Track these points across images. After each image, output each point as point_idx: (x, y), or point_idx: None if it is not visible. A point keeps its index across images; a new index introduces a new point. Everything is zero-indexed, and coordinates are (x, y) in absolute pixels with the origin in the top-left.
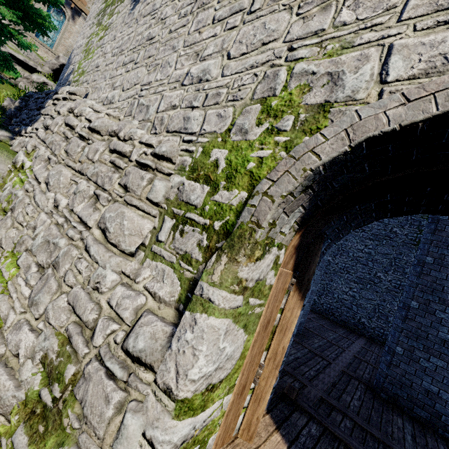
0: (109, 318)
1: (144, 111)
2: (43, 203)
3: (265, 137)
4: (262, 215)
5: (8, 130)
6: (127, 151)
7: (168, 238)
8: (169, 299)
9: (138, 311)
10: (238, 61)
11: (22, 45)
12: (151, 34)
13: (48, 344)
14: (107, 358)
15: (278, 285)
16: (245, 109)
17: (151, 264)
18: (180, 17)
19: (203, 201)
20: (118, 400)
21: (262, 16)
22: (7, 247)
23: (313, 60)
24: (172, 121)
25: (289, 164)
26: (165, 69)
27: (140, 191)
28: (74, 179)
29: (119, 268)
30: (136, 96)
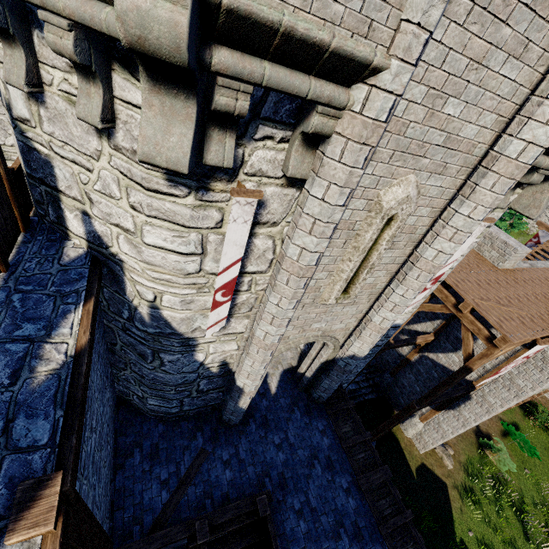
0: None
1: None
2: None
3: None
4: None
5: None
6: None
7: None
8: None
9: None
10: None
11: None
12: None
13: None
14: None
15: None
16: None
17: None
18: None
19: None
20: None
21: None
22: None
23: None
24: None
25: None
26: None
27: None
28: None
29: None
30: None
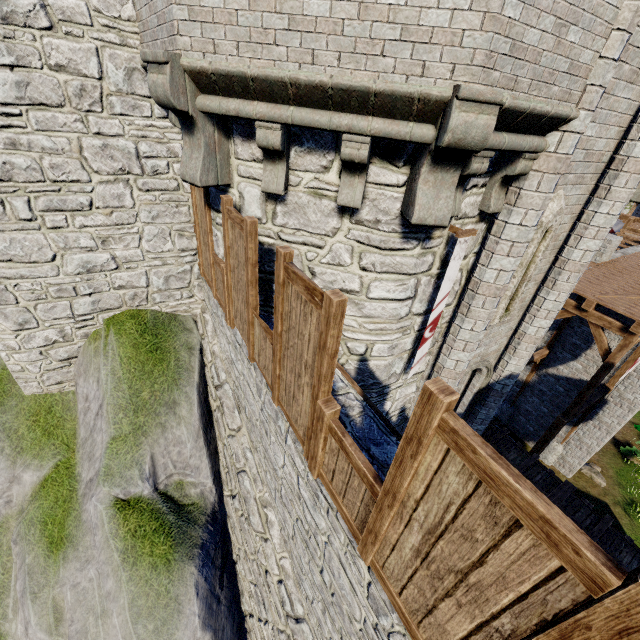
0: None
1: None
2: None
3: None
4: None
5: None
6: None
7: None
8: None
9: None
10: None
11: None
12: None
13: None
14: None
15: (633, 205)
16: None
17: None
18: None
19: None
20: None
21: None
22: None
23: None
24: None
25: None
26: None
27: None
28: None
29: None
30: None
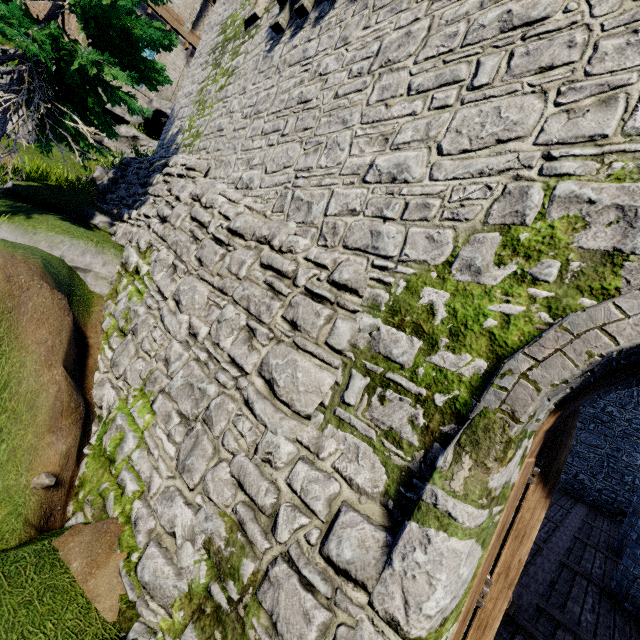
0: (292, 506)
1: (303, 210)
2: (175, 328)
3: (512, 285)
4: (520, 405)
5: (107, 213)
6: (289, 270)
7: (361, 402)
8: (372, 491)
9: (331, 502)
10: (456, 160)
11: (132, 112)
12: (304, 95)
13: (211, 527)
14: (302, 564)
15: (520, 480)
16: (473, 237)
17: (337, 434)
18: (351, 76)
19: (413, 360)
20: (323, 621)
21: (494, 97)
22: (134, 383)
23: (590, 181)
24: (351, 233)
25: (562, 340)
26: (334, 153)
27: (316, 333)
28: (213, 300)
29: (293, 434)
30: (288, 185)
